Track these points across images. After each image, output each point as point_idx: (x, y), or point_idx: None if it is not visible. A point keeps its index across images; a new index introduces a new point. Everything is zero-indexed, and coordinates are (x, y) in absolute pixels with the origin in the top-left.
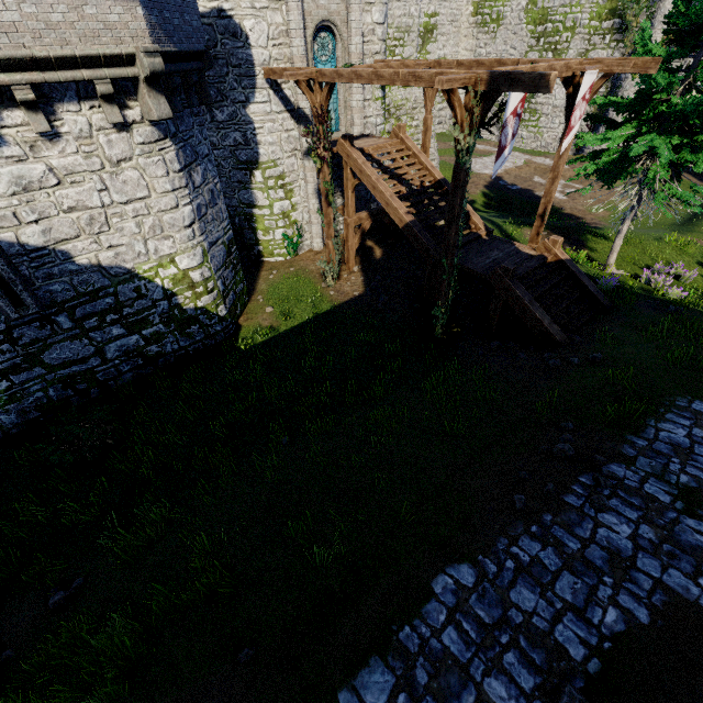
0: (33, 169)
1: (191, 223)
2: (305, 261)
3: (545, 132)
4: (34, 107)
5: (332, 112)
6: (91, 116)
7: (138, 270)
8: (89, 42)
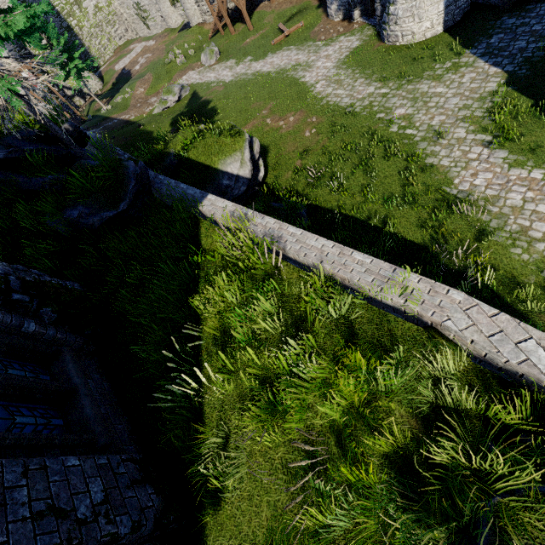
0: None
1: None
2: None
3: (156, 19)
4: None
5: None
6: None
7: None
8: None
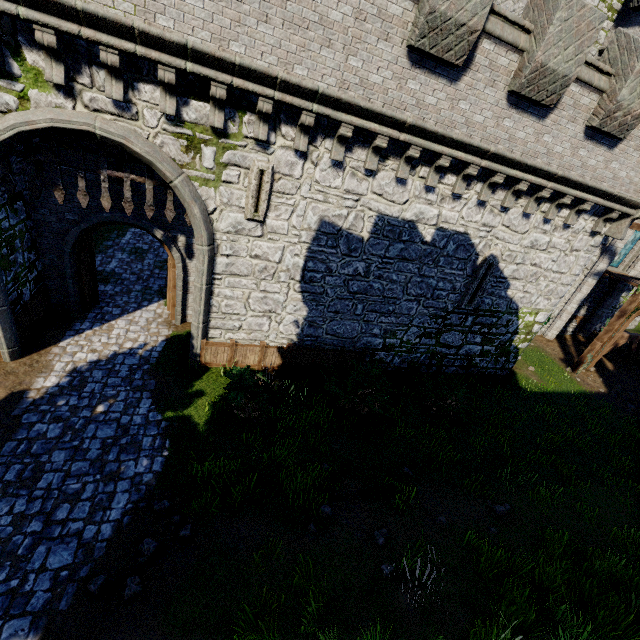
0: (543, 239)
1: (562, 296)
2: (540, 343)
3: None
4: (578, 212)
5: (622, 254)
6: (587, 224)
7: (520, 310)
8: (634, 194)
